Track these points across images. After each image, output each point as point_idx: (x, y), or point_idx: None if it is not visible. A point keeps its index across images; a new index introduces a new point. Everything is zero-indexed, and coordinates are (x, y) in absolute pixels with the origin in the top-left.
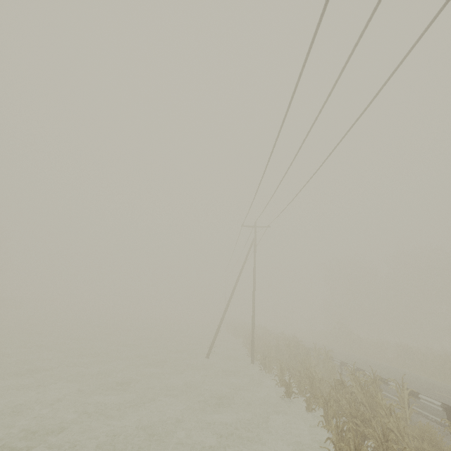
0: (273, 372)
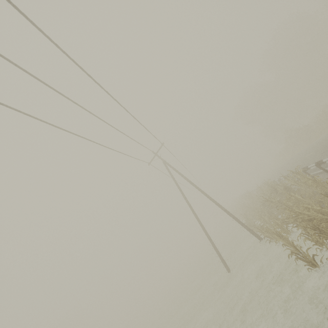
0: (279, 235)
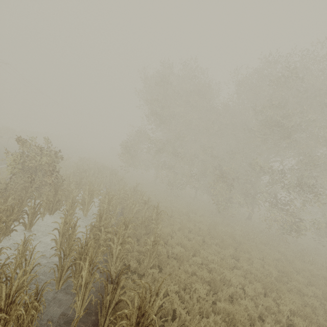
0: None
